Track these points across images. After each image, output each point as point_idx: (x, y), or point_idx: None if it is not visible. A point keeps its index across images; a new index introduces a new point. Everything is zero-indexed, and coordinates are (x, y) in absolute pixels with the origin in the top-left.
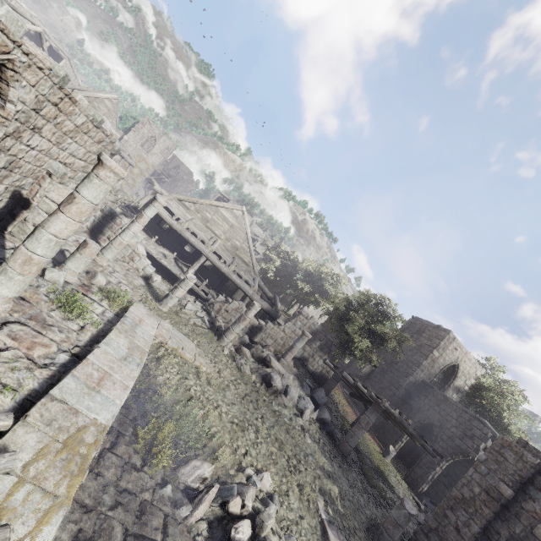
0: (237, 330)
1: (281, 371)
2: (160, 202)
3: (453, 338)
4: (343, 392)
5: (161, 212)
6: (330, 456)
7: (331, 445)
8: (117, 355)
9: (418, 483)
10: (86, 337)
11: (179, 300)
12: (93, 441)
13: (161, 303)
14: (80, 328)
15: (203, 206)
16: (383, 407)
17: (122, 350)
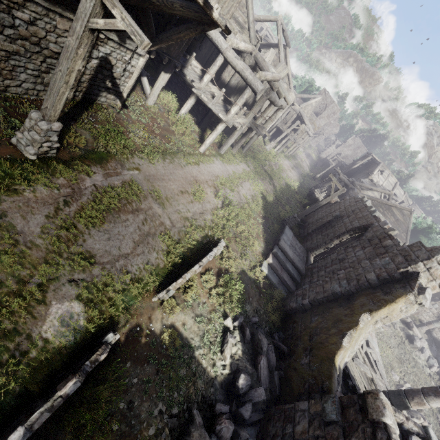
0: None
1: (419, 335)
2: None
3: None
4: None
5: None
6: None
7: None
8: None
9: None
10: None
11: None
12: (380, 359)
13: None
14: None
15: (379, 204)
16: None
17: None
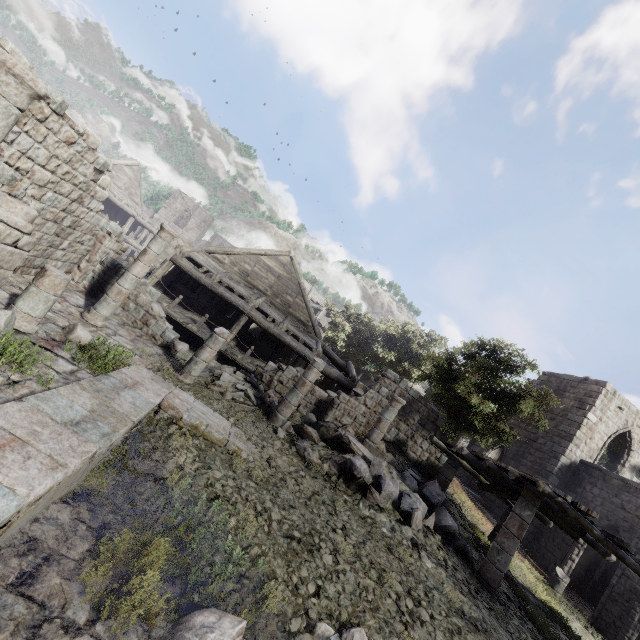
0: (294, 401)
1: (368, 456)
2: (168, 231)
3: (613, 392)
4: (465, 491)
5: (184, 265)
6: (469, 590)
7: (467, 571)
8: (58, 416)
9: (619, 629)
10: (14, 394)
11: (212, 371)
12: None
13: (182, 372)
14: (9, 382)
15: (240, 257)
16: (541, 496)
17: (76, 411)
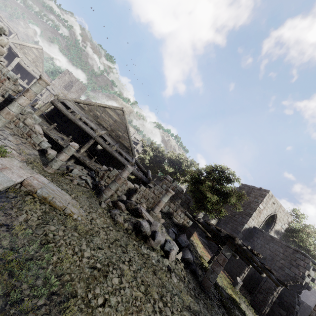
0: (113, 187)
1: (151, 220)
2: (44, 80)
3: (271, 196)
4: (199, 238)
5: (59, 106)
6: (194, 294)
7: (195, 282)
8: None
9: (261, 306)
10: None
11: (68, 167)
12: None
13: (47, 166)
14: None
15: (94, 107)
16: (236, 245)
17: None
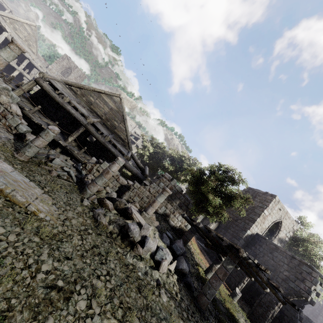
0: (99, 182)
1: (142, 223)
2: (16, 44)
3: (278, 201)
4: (197, 243)
5: (45, 85)
6: (187, 315)
7: (189, 299)
8: None
9: (260, 320)
10: None
11: (48, 156)
12: None
13: (19, 152)
14: None
15: (87, 91)
16: (240, 258)
17: None
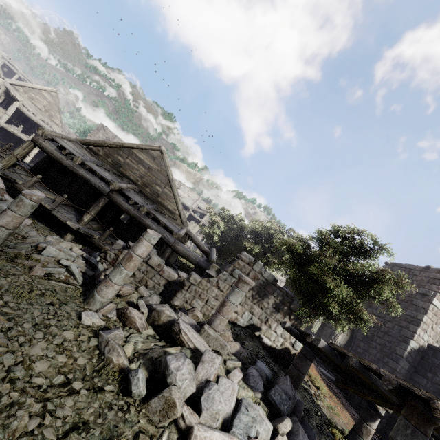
0: (117, 278)
1: (201, 350)
2: None
3: None
4: (320, 373)
5: (46, 145)
6: None
7: None
8: None
9: None
10: None
11: (38, 244)
12: None
13: None
14: None
15: (113, 149)
16: (435, 421)
17: None
